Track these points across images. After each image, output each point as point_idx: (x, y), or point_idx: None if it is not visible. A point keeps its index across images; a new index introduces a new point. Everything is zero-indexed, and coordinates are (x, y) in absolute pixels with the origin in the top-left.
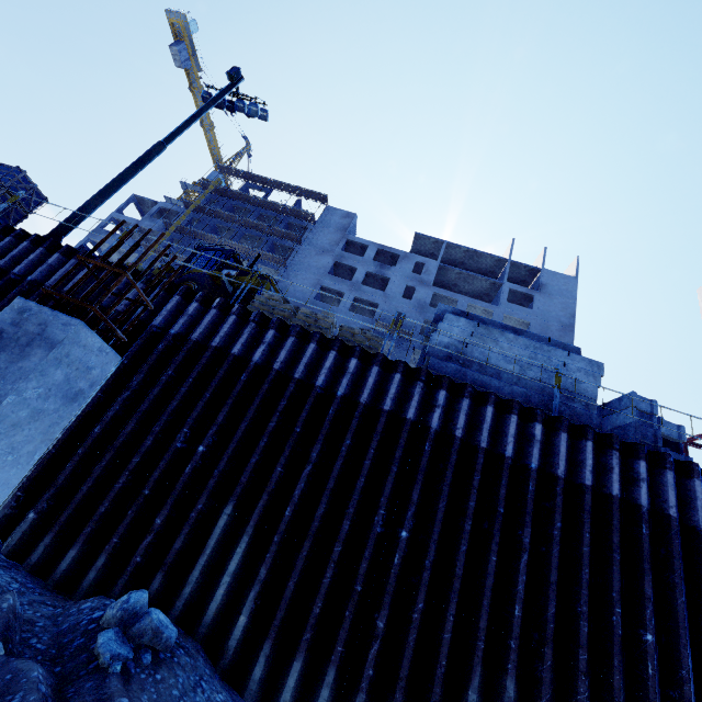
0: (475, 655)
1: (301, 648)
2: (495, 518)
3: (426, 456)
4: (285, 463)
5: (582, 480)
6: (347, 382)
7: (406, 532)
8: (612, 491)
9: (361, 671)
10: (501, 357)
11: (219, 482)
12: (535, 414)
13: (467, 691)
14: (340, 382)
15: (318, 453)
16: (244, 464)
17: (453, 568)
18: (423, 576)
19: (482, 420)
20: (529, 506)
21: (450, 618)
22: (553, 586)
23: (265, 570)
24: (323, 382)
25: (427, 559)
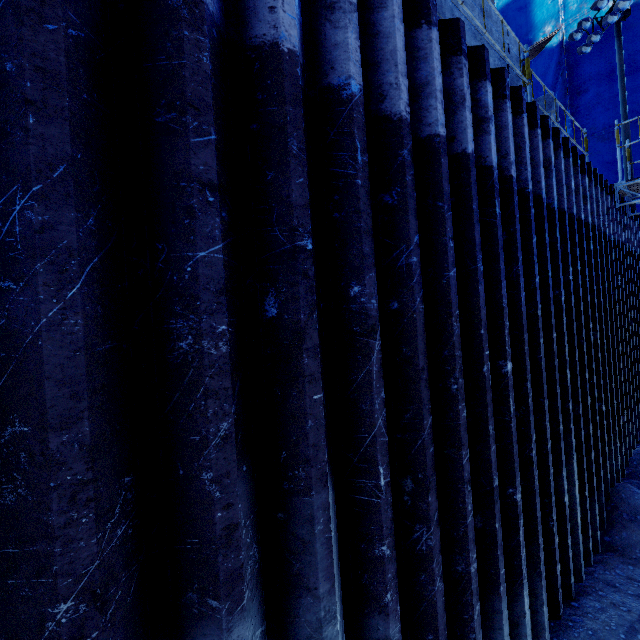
0: (561, 440)
1: (477, 633)
2: (548, 287)
3: (500, 227)
4: (320, 367)
5: (571, 210)
6: (359, 43)
7: (510, 362)
8: (581, 216)
9: (517, 562)
10: (468, 24)
11: (117, 611)
12: (547, 125)
13: (561, 475)
14: (340, 42)
15: (377, 295)
16: (178, 463)
17: (538, 371)
18: (530, 403)
19: (521, 143)
20: (560, 258)
21: (548, 426)
22: (575, 333)
23: (399, 622)
24: (297, 35)
25: (528, 381)
